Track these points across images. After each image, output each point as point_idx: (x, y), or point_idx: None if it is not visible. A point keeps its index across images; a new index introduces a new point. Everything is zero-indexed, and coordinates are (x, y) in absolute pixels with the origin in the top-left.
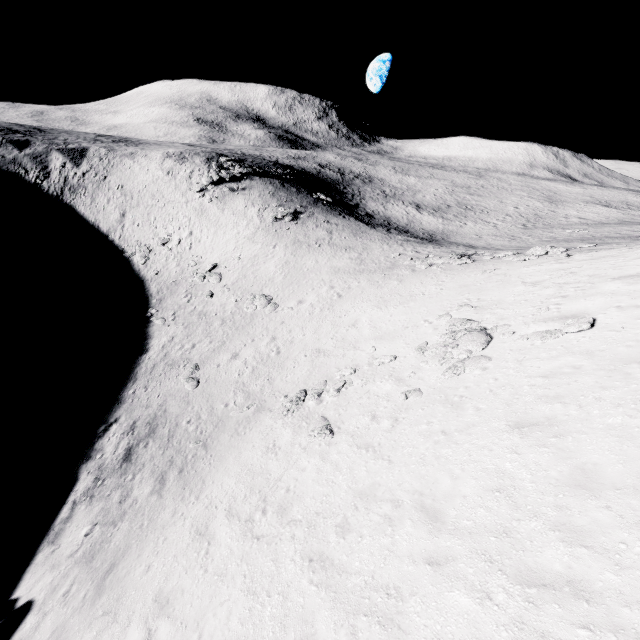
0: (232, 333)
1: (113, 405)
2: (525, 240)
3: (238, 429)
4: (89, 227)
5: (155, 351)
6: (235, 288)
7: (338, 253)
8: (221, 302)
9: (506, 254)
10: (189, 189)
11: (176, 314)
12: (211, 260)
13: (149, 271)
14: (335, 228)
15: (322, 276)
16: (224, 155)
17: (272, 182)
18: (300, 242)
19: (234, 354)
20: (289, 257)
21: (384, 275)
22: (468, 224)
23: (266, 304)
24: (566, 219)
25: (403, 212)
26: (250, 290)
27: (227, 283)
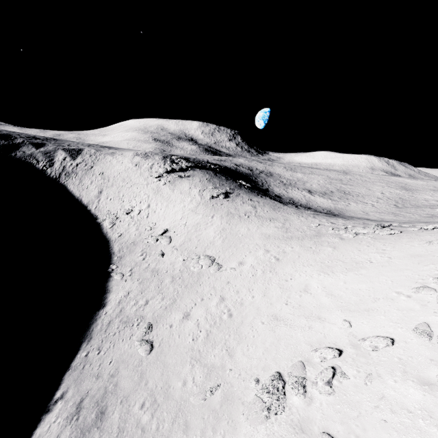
0: (182, 290)
1: (63, 371)
2: (408, 216)
3: (205, 432)
4: (74, 200)
5: (112, 306)
6: (182, 249)
7: (264, 223)
8: (171, 260)
9: (435, 226)
10: (150, 175)
11: (133, 270)
12: (163, 226)
13: (114, 233)
14: (257, 204)
15: (256, 241)
16: (175, 155)
17: (208, 172)
18: (232, 214)
19: (185, 313)
20: (225, 225)
21: (314, 242)
22: (351, 204)
23: (210, 264)
24: (427, 201)
25: (300, 195)
26: (195, 251)
27: (175, 244)
